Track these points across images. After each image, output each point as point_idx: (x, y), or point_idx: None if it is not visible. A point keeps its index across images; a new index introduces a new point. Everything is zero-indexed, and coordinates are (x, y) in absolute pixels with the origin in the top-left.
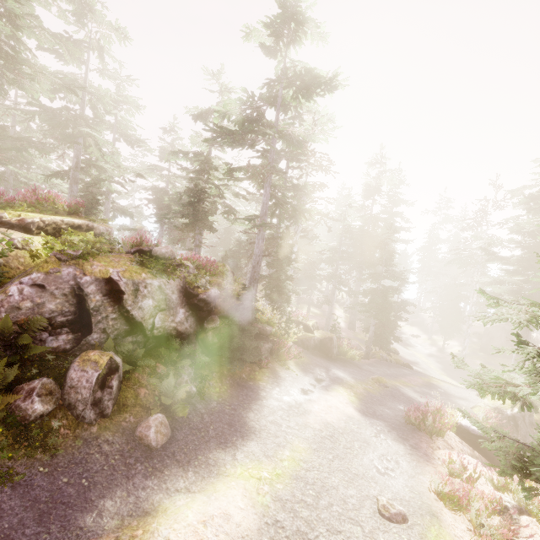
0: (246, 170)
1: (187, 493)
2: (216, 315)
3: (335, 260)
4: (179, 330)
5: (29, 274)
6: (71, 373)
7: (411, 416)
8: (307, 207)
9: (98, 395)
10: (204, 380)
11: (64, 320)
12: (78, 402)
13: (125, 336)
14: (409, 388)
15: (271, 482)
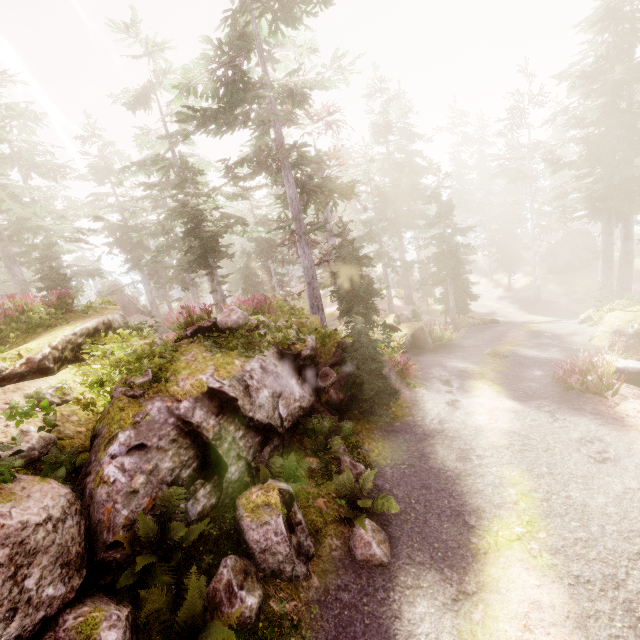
0: (250, 161)
1: (468, 598)
2: (325, 366)
3: (376, 234)
4: (304, 407)
5: (112, 439)
6: (251, 535)
7: (573, 383)
8: (346, 184)
9: (294, 541)
10: (358, 448)
11: (190, 472)
12: (281, 565)
13: (261, 449)
14: (522, 347)
15: (531, 535)
